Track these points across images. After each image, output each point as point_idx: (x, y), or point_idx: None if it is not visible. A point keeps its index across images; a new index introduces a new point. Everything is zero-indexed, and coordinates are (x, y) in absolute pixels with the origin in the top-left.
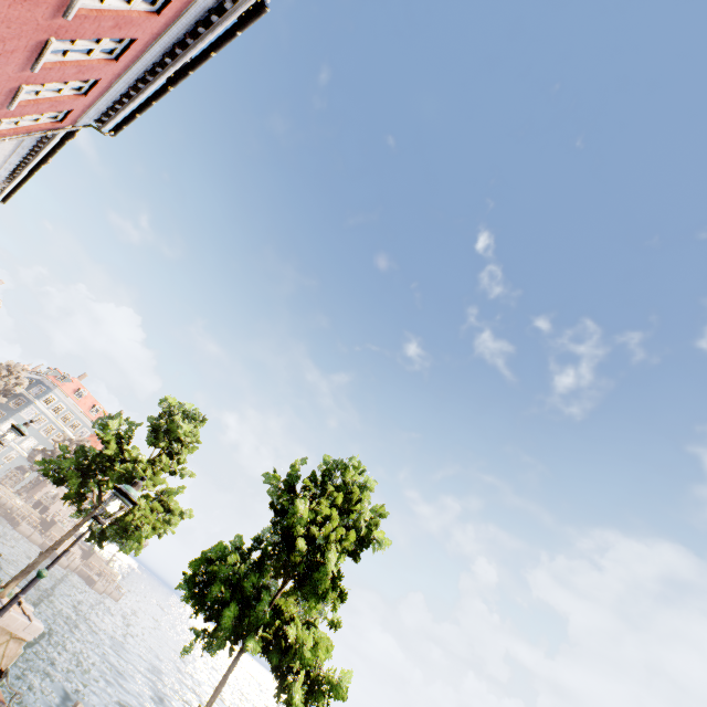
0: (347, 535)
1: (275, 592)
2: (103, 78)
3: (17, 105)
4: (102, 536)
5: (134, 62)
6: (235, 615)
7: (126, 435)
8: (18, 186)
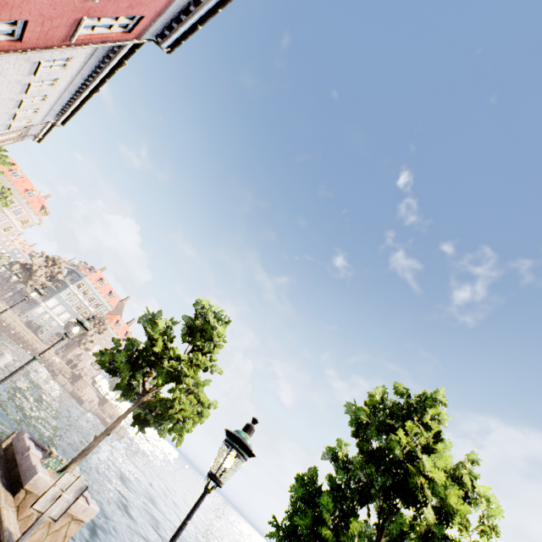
0: (488, 509)
1: None
2: None
3: None
4: (144, 422)
5: None
6: None
7: (169, 333)
8: (76, 109)
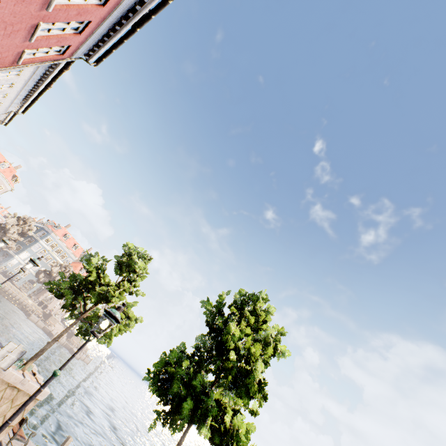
0: (266, 350)
1: (207, 383)
2: (93, 21)
3: (35, 39)
4: (85, 332)
5: (115, 8)
6: (191, 408)
7: (102, 267)
8: (32, 102)
